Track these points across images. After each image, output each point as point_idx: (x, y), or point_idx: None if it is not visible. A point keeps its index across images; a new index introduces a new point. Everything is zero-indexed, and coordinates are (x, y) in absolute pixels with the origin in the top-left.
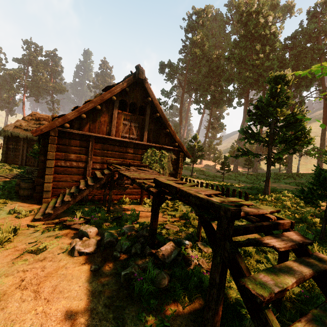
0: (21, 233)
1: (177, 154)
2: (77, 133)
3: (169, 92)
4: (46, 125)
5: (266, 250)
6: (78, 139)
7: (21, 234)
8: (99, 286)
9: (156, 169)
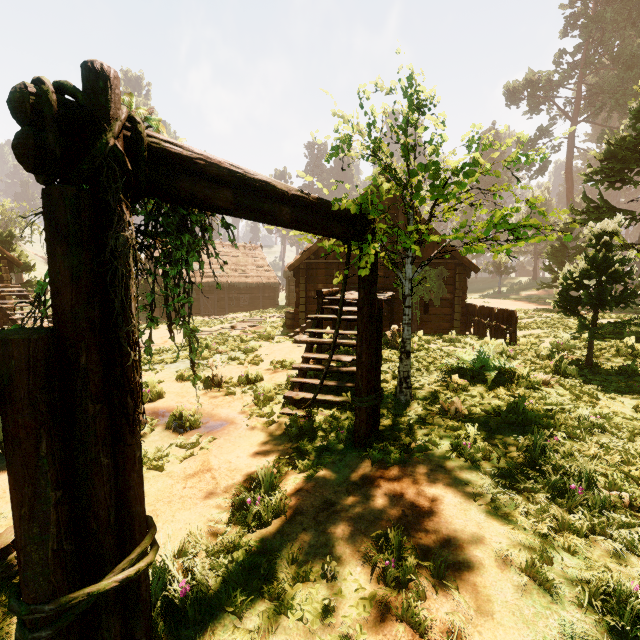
0: (277, 339)
1: (454, 268)
2: (322, 263)
3: (535, 137)
4: (297, 261)
5: (432, 350)
6: (324, 269)
7: (277, 339)
8: (297, 350)
9: (418, 294)
